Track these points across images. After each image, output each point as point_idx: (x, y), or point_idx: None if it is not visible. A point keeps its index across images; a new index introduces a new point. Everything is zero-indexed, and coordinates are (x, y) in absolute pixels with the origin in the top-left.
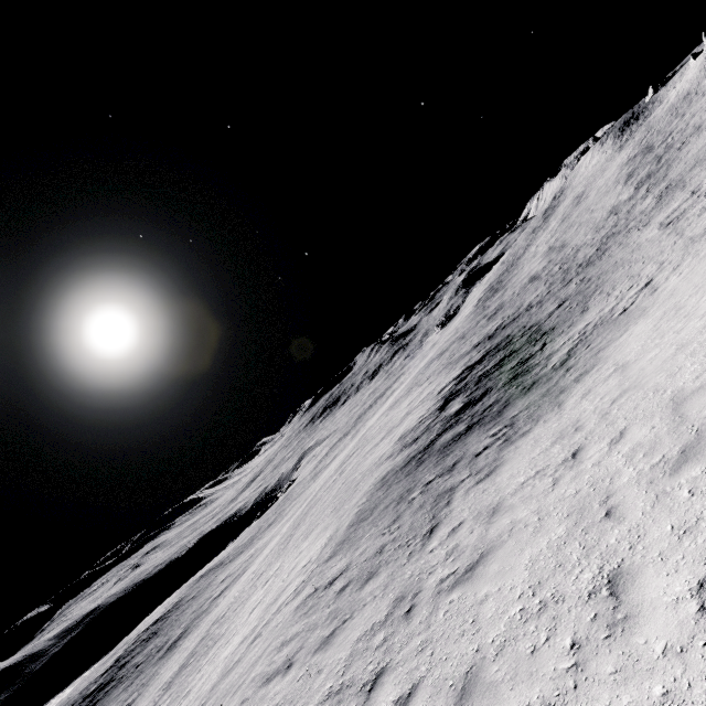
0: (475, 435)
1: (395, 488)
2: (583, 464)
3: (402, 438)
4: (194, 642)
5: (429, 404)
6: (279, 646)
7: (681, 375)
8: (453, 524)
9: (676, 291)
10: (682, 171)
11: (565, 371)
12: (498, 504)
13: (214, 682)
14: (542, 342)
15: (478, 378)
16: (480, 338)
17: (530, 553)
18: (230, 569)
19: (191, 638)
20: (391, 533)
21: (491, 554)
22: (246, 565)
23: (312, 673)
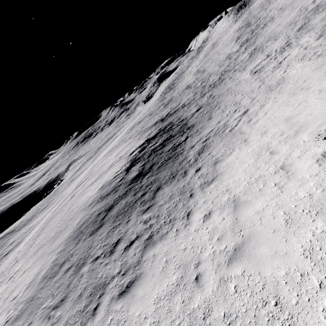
0: (136, 212)
1: (80, 246)
2: None
3: (102, 188)
4: None
5: (123, 162)
6: None
7: (310, 301)
8: None
9: (266, 129)
10: (262, 41)
11: (195, 171)
12: None
13: None
14: (186, 135)
15: (150, 152)
16: (158, 118)
17: None
18: (16, 236)
19: None
20: (52, 323)
21: None
22: (24, 236)
23: None
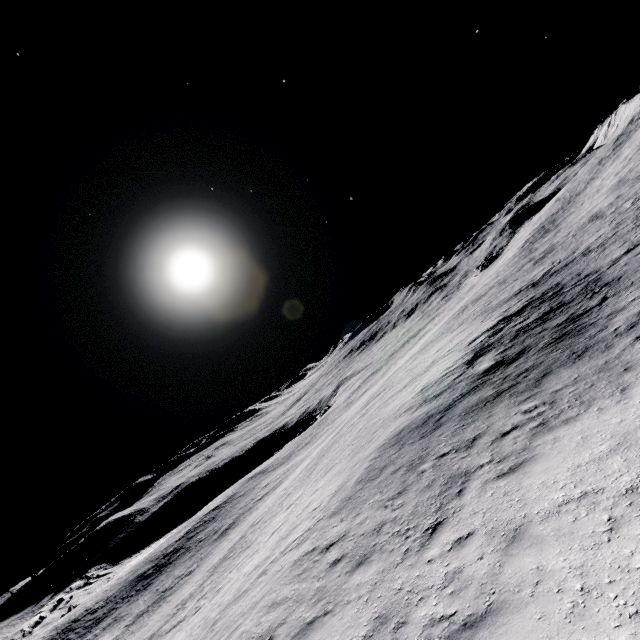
0: (504, 405)
1: (407, 450)
2: None
3: (423, 390)
4: (237, 537)
5: (457, 355)
6: (269, 606)
7: None
8: (461, 531)
9: None
10: None
11: (634, 339)
12: (521, 526)
13: (229, 599)
14: (601, 295)
15: (515, 333)
16: (522, 284)
17: None
18: (271, 477)
19: (236, 531)
20: (393, 509)
21: (502, 615)
22: (283, 477)
23: None
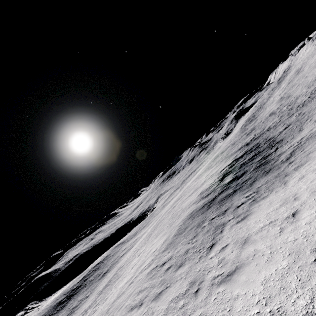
0: (237, 195)
1: (196, 219)
2: (299, 222)
3: (201, 194)
4: (111, 275)
5: (215, 177)
6: (138, 292)
7: None
8: (223, 245)
9: None
10: None
11: (288, 163)
12: (247, 238)
13: (114, 299)
14: (275, 147)
15: (240, 165)
16: (242, 144)
17: (264, 274)
18: (127, 245)
19: (110, 273)
20: (192, 243)
21: (242, 268)
22: (133, 244)
23: (149, 312)
